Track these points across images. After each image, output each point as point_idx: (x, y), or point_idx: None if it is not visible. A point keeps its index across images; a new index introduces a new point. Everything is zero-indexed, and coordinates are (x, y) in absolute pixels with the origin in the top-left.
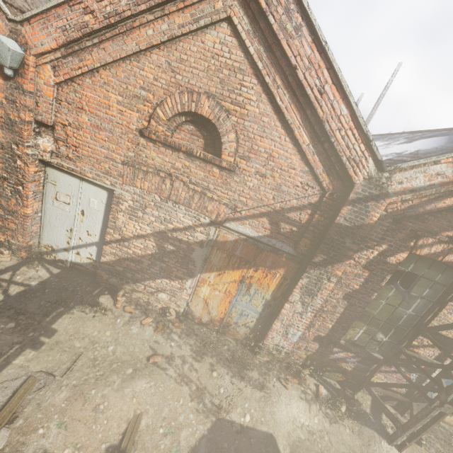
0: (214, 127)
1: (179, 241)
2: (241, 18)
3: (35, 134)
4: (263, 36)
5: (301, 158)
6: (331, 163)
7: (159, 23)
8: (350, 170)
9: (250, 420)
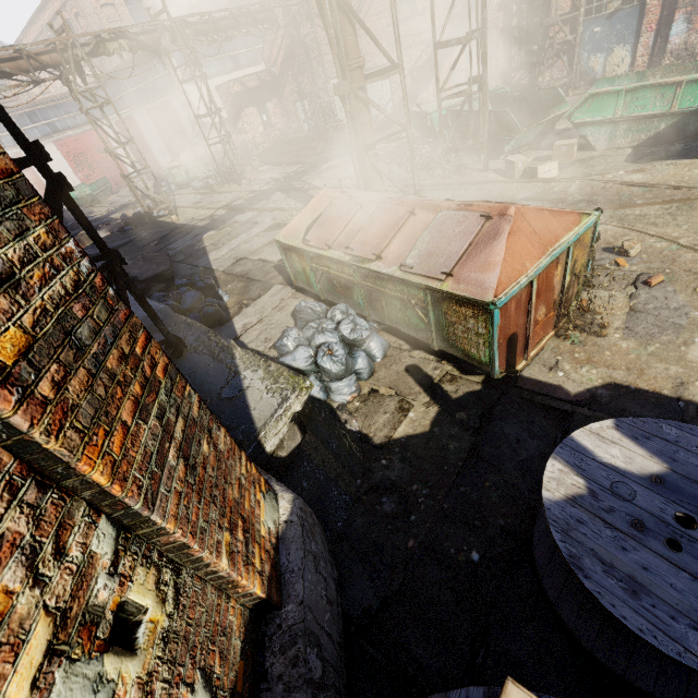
0: None
1: (418, 68)
2: None
3: None
4: None
5: None
6: None
7: None
8: None
9: None
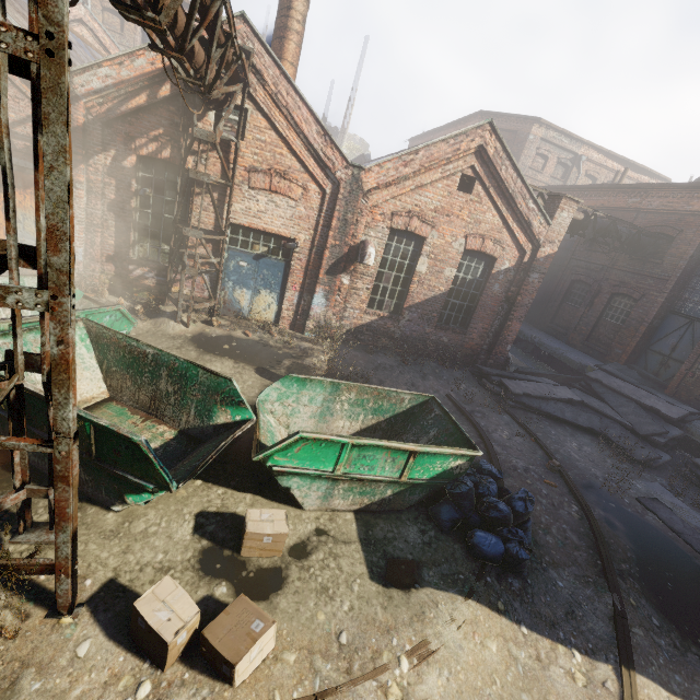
0: None
1: None
2: None
3: None
4: None
5: None
6: None
7: None
8: None
9: None
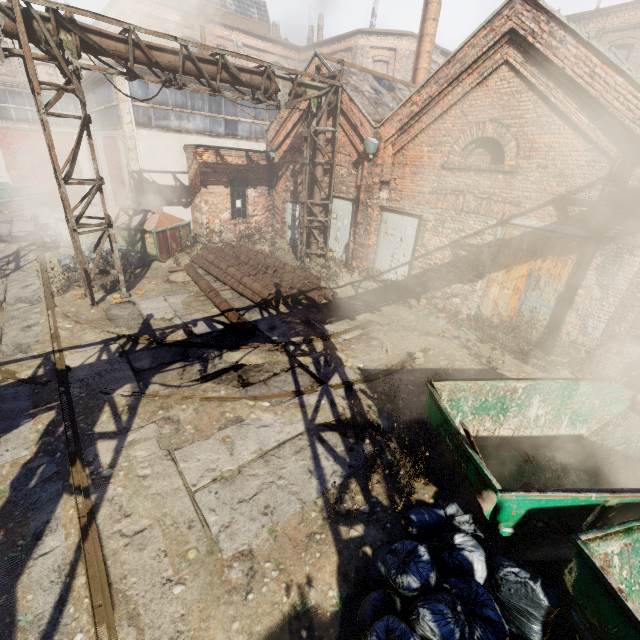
0: (498, 143)
1: (470, 246)
2: (515, 57)
3: (379, 191)
4: (534, 59)
5: (583, 139)
6: (617, 132)
7: (456, 90)
8: (636, 130)
9: None
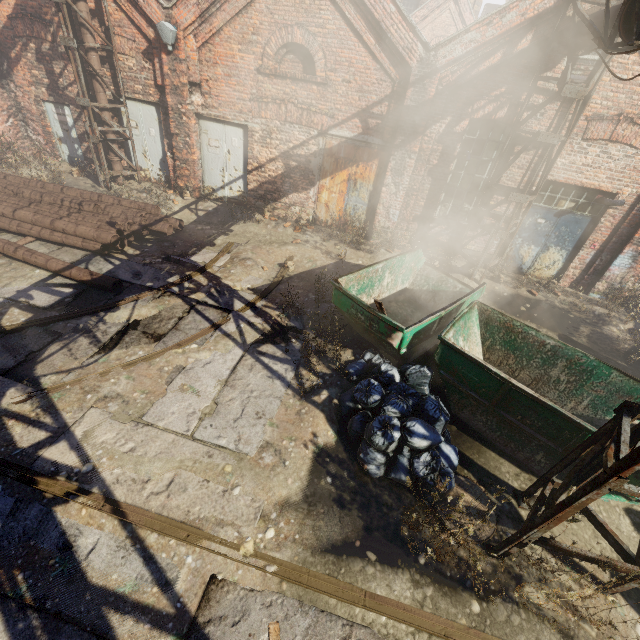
0: (307, 51)
1: (299, 157)
2: None
3: (189, 94)
4: None
5: (372, 59)
6: (394, 56)
7: None
8: (406, 58)
9: (362, 263)
